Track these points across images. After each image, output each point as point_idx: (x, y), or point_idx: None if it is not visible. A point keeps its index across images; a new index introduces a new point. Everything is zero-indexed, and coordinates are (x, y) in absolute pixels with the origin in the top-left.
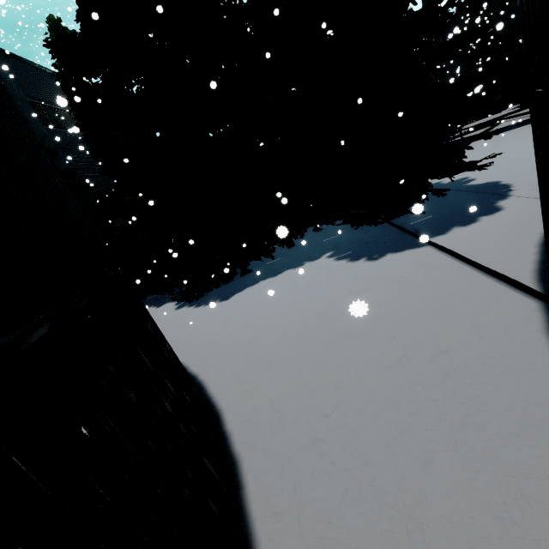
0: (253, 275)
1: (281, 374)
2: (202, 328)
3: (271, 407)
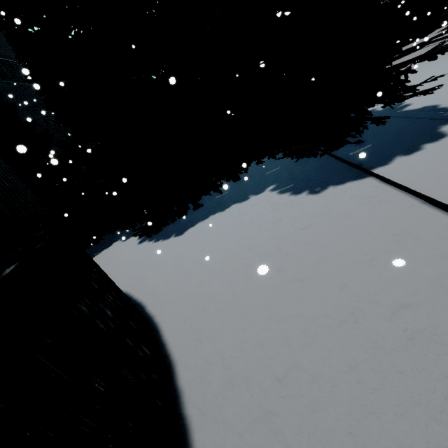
0: (204, 210)
1: (231, 322)
2: (159, 265)
3: (221, 363)
